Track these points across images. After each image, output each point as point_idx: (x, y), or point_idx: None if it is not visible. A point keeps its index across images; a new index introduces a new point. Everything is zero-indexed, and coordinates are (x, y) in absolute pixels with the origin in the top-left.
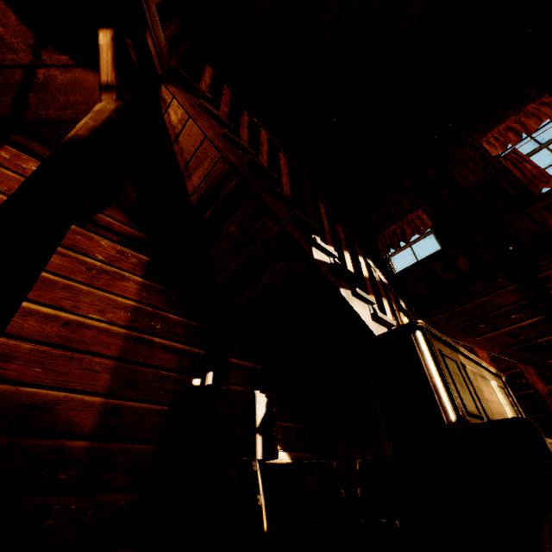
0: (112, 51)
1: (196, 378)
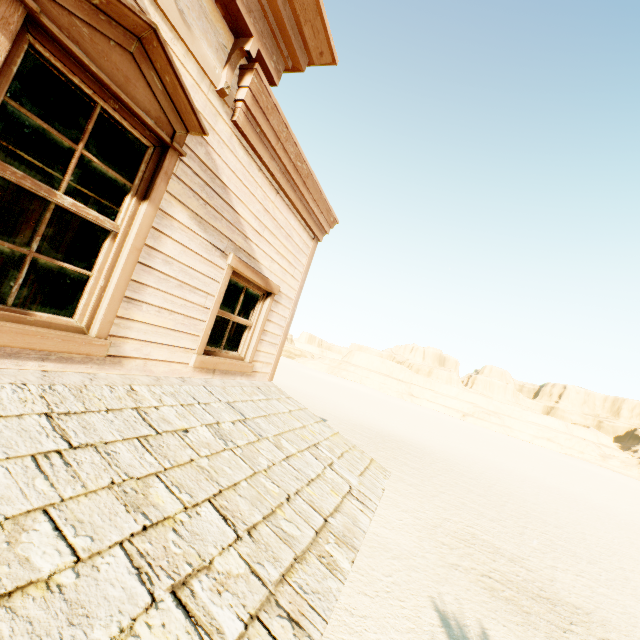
0: None
1: None
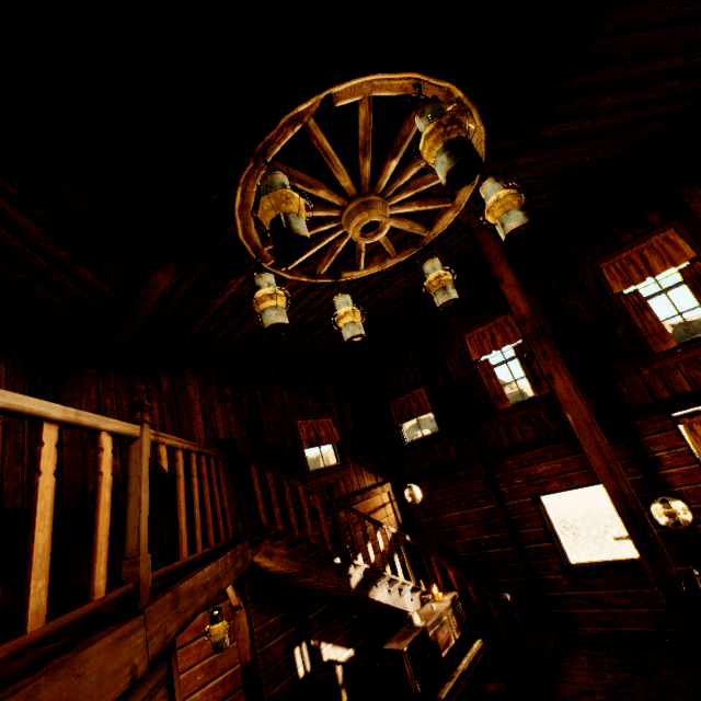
0: (234, 590)
1: (296, 648)
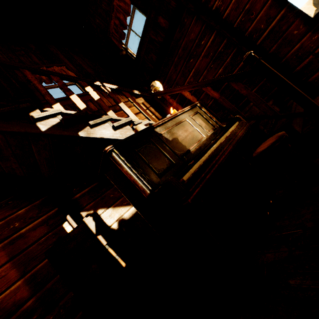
0: None
1: (63, 223)
